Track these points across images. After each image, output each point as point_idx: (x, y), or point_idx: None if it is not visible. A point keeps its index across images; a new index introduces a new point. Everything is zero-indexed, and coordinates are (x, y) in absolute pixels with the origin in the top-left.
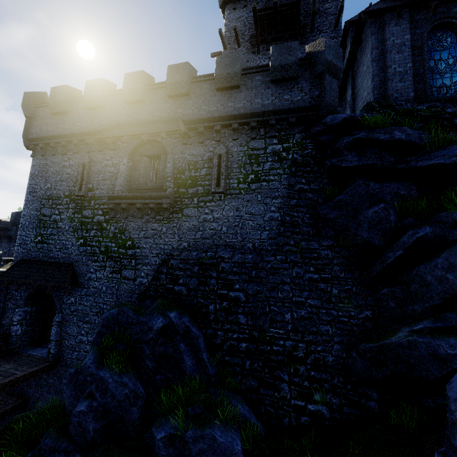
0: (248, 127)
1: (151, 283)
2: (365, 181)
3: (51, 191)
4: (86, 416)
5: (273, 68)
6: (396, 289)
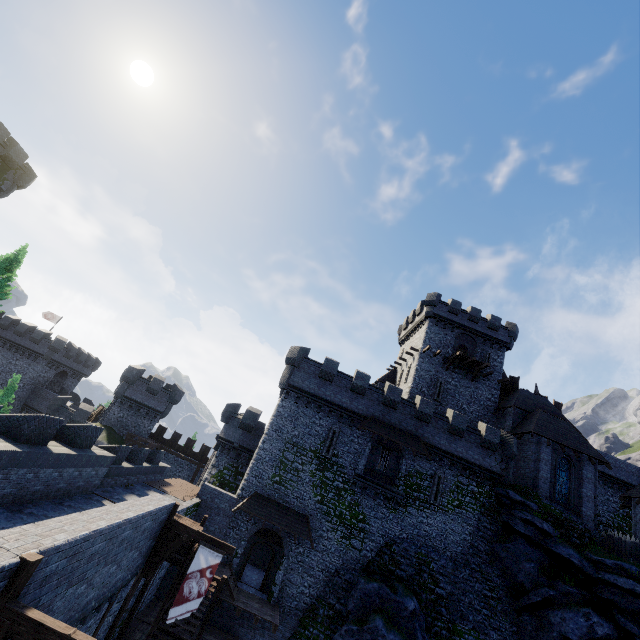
0: (459, 464)
1: (374, 559)
2: (524, 542)
3: (298, 439)
4: None
5: (485, 440)
6: (533, 619)
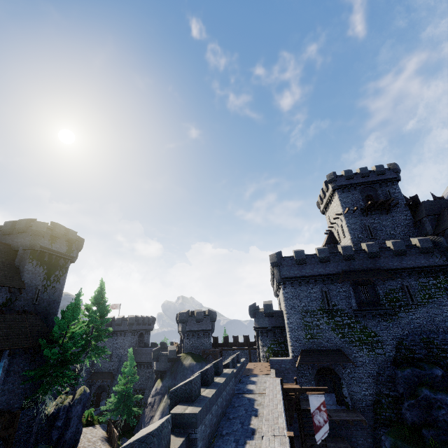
0: (414, 272)
1: (396, 355)
2: None
3: (307, 307)
4: (447, 415)
5: (422, 249)
6: None
